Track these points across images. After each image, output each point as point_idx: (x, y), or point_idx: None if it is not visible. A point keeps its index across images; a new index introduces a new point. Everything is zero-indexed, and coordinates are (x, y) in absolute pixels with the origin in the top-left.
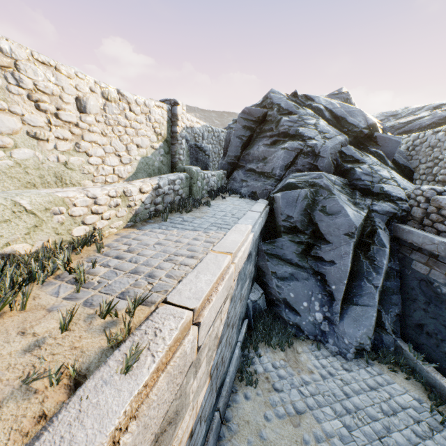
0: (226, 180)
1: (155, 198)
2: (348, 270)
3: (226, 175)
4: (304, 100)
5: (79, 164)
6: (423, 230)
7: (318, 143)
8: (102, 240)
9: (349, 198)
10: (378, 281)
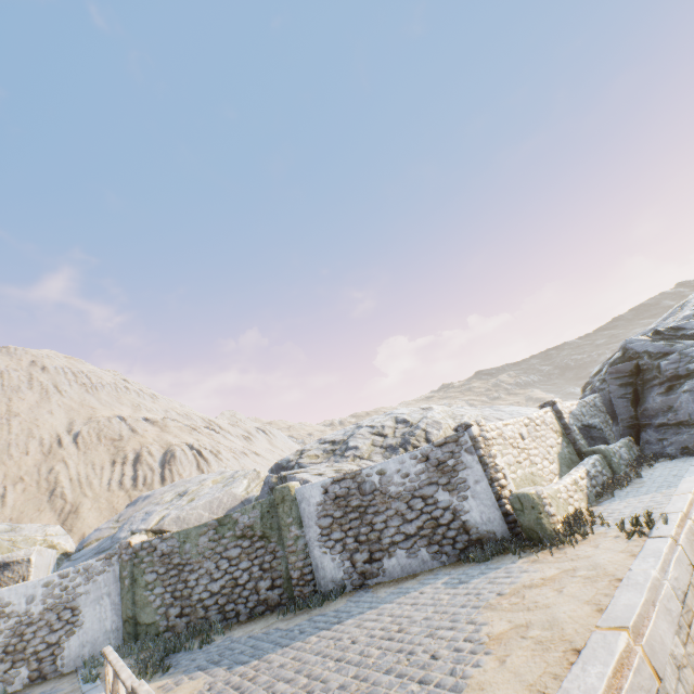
0: (636, 446)
1: (590, 481)
2: None
3: (632, 442)
4: (673, 332)
5: (535, 471)
6: None
7: None
8: (583, 515)
9: None
10: None
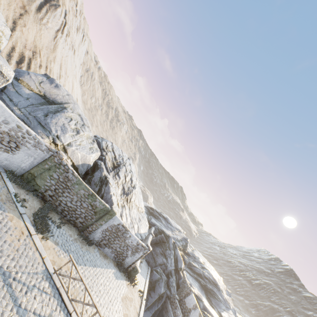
0: None
1: None
2: (153, 301)
3: None
4: (175, 246)
5: None
6: (170, 304)
7: (168, 266)
8: None
9: (164, 285)
10: (156, 308)
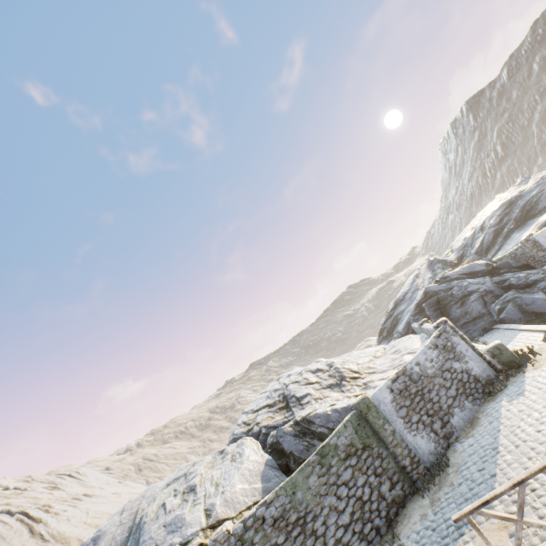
0: None
1: None
2: None
3: None
4: (444, 279)
5: None
6: None
7: (484, 288)
8: None
9: (527, 293)
10: None
